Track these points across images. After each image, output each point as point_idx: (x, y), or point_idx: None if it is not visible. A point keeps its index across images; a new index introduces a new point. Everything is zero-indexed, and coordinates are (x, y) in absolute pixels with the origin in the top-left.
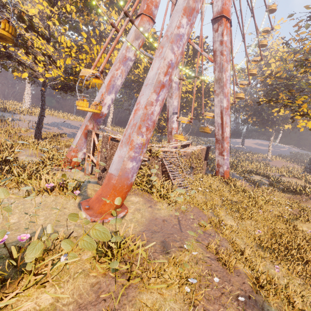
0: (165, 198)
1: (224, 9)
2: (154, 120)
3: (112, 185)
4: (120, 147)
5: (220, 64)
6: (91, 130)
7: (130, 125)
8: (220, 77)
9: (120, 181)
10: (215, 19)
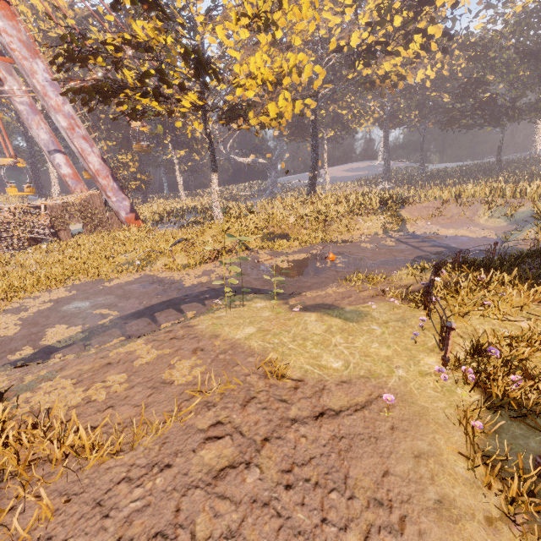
0: None
1: None
2: None
3: None
4: None
5: (20, 65)
6: None
7: None
8: (33, 84)
9: None
10: None
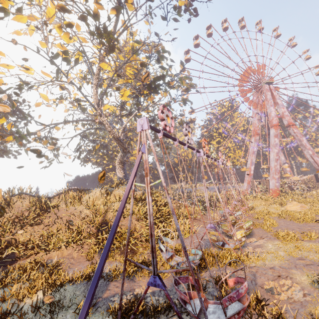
0: (295, 195)
1: (289, 123)
2: (278, 170)
3: (274, 191)
4: (271, 180)
5: (298, 139)
6: (253, 180)
7: (271, 173)
8: (301, 143)
9: (275, 189)
10: (287, 126)
